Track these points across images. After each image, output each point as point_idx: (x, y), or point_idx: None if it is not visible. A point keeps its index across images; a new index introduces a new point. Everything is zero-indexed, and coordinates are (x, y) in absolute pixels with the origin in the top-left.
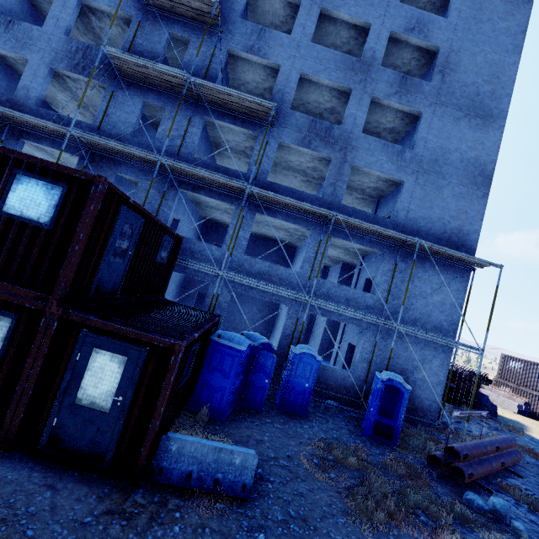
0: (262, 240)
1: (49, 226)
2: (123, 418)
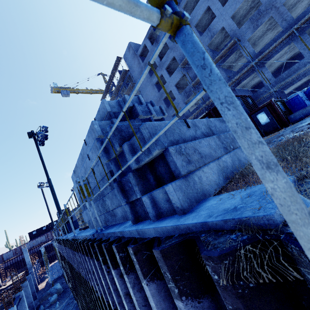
0: (281, 68)
1: None
2: (273, 119)
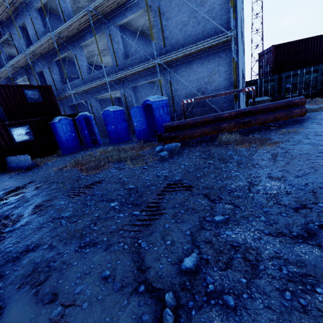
0: None
1: None
2: None
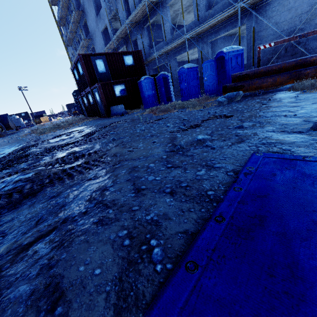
0: None
1: (83, 72)
2: (102, 105)
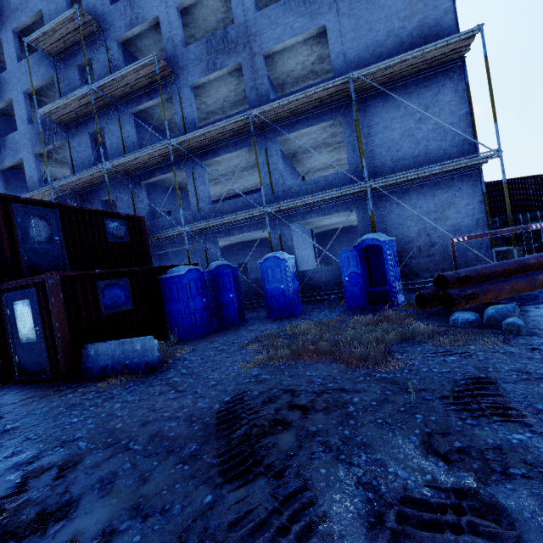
0: None
1: None
2: (44, 341)
